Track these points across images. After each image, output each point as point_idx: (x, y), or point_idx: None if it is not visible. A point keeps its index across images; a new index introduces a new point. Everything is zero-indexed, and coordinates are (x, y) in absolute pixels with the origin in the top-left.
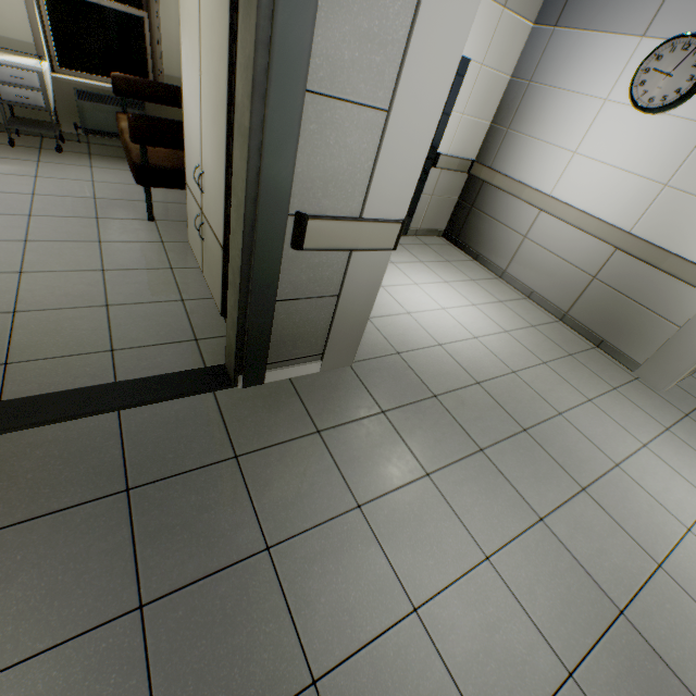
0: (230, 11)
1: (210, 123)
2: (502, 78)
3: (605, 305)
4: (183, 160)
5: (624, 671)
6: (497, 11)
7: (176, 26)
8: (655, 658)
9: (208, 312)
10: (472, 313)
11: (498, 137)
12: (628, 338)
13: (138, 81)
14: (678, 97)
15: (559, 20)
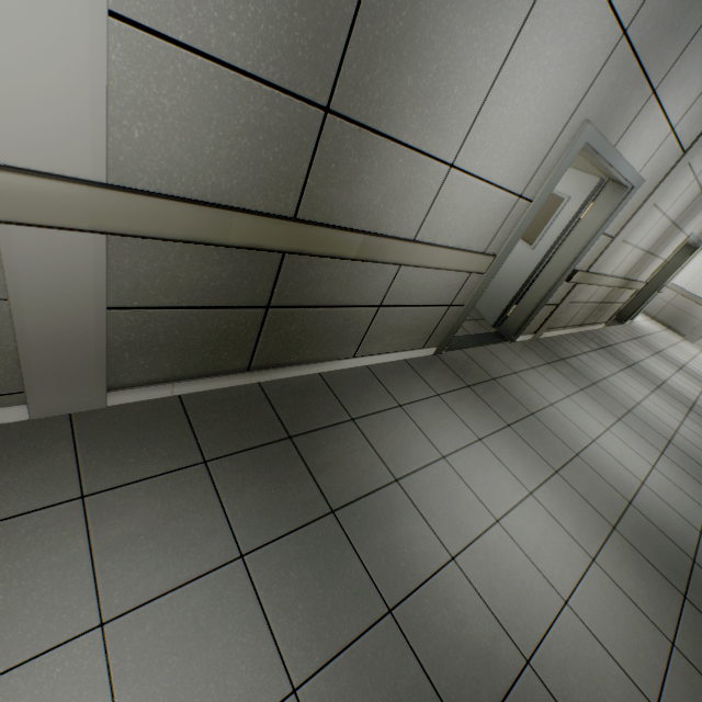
0: None
1: None
2: None
3: (672, 314)
4: None
5: None
6: None
7: None
8: None
9: None
10: None
11: None
12: (680, 326)
13: None
14: None
15: None
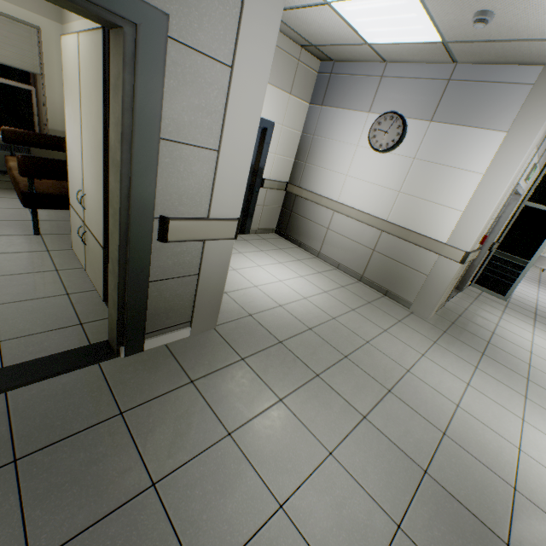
0: (103, 91)
1: (90, 160)
2: (297, 133)
3: (383, 267)
4: (66, 188)
5: (433, 514)
6: (286, 96)
7: (60, 97)
8: (451, 499)
9: (91, 301)
10: (301, 282)
11: (300, 168)
12: (401, 287)
13: (26, 132)
14: (394, 144)
15: (323, 102)
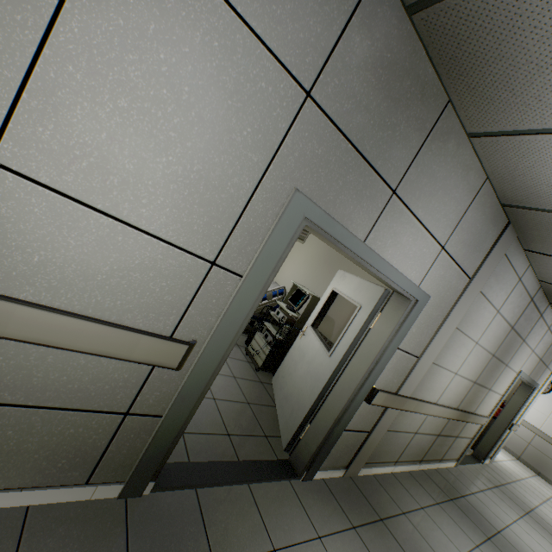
0: None
1: None
2: None
3: (536, 456)
4: None
5: None
6: None
7: None
8: None
9: None
10: None
11: None
12: (549, 472)
13: None
14: (545, 391)
15: None
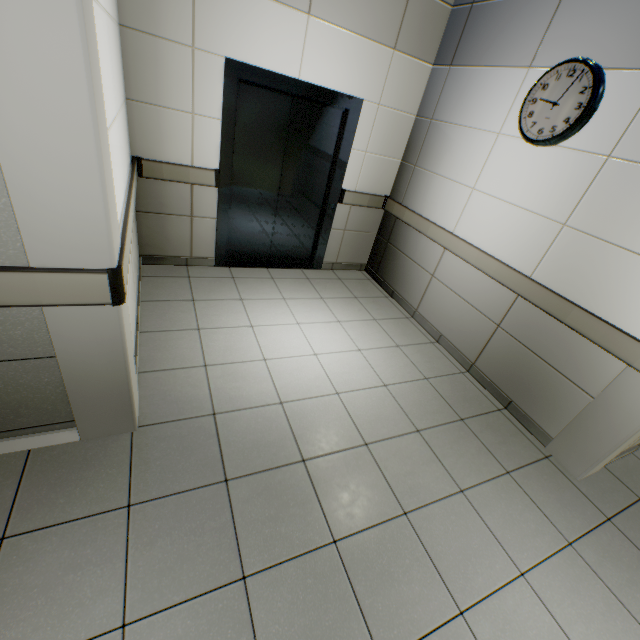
0: None
1: None
2: (407, 117)
3: (511, 359)
4: None
5: None
6: (387, 53)
7: None
8: None
9: None
10: (351, 361)
11: (407, 174)
12: (537, 403)
13: None
14: (567, 127)
15: (454, 59)
